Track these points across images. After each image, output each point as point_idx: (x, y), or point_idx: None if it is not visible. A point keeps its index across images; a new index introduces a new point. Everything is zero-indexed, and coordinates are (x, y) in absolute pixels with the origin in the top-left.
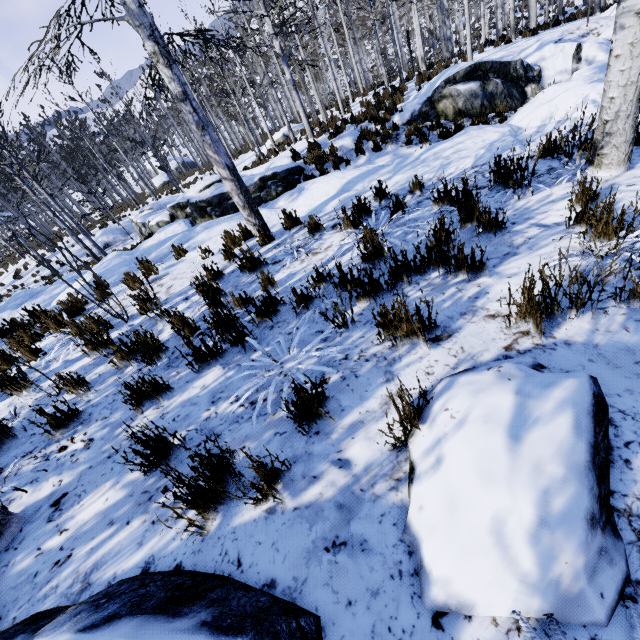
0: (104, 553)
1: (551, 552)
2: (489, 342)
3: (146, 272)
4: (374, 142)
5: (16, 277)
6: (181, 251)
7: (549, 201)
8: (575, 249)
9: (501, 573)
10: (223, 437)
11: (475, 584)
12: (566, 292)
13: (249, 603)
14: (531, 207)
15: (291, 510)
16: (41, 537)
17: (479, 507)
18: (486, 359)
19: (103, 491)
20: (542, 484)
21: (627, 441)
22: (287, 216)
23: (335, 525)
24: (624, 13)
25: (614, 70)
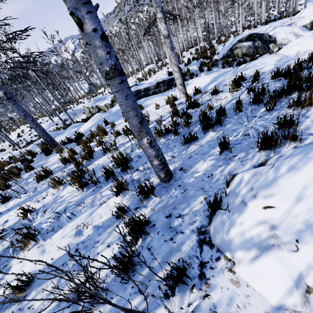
0: (229, 170)
1: None
2: None
3: None
4: (208, 66)
5: (19, 136)
6: (143, 107)
7: None
8: None
9: None
10: (243, 143)
11: None
12: None
13: None
14: None
15: (304, 145)
16: (188, 175)
17: None
18: None
19: (201, 163)
20: None
21: None
22: (196, 89)
23: None
24: None
25: None
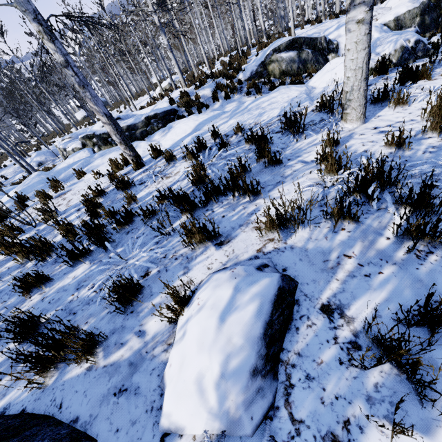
0: None
1: (225, 394)
2: (249, 246)
3: (54, 189)
4: (225, 92)
5: None
6: (81, 173)
7: (314, 144)
8: (317, 180)
9: (198, 408)
10: (77, 315)
11: (184, 415)
12: (291, 214)
13: (50, 436)
14: (302, 148)
15: (101, 367)
16: None
17: (191, 367)
18: (244, 258)
19: None
20: (228, 351)
21: (302, 315)
22: (153, 149)
23: (124, 377)
24: (350, 21)
25: (348, 58)
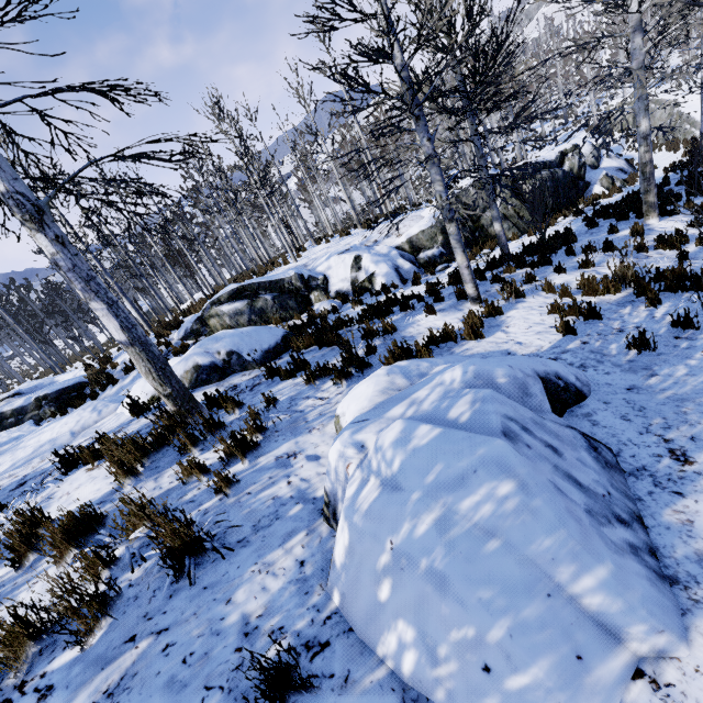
0: None
1: None
2: None
3: None
4: None
5: None
6: None
7: None
8: None
9: None
10: None
11: None
12: None
13: None
14: None
15: None
16: None
17: None
18: None
19: None
20: None
21: None
22: None
23: None
24: None
25: None
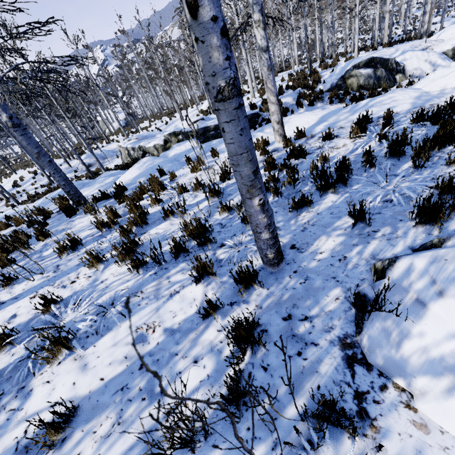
0: (371, 252)
1: None
2: None
3: (198, 164)
4: (310, 100)
5: (16, 185)
6: (217, 152)
7: None
8: None
9: None
10: (384, 213)
11: None
12: None
13: None
14: None
15: None
16: (307, 257)
17: None
18: None
19: (324, 239)
20: None
21: None
22: (299, 131)
23: None
24: None
25: None
